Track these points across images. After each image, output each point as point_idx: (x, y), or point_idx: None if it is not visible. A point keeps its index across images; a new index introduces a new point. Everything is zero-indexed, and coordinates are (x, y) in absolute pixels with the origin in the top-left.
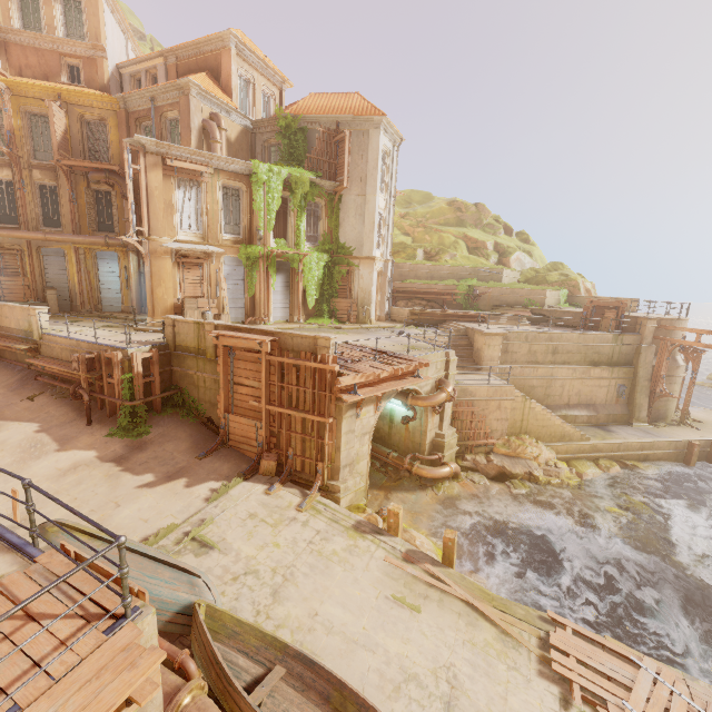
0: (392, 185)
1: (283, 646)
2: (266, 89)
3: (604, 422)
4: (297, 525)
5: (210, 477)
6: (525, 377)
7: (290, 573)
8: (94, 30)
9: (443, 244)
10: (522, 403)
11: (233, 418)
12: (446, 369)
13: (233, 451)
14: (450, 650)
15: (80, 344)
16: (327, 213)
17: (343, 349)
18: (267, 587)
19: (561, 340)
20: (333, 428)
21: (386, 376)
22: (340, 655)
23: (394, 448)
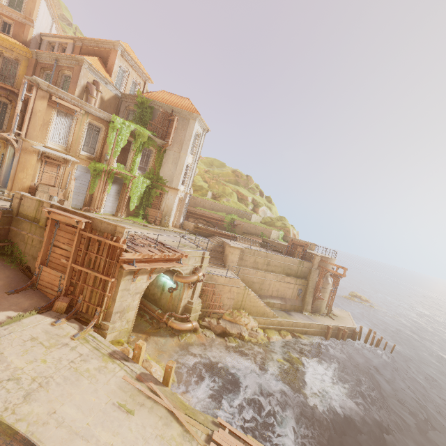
0: (198, 152)
1: (13, 433)
2: (136, 79)
3: (289, 309)
4: (67, 349)
5: (11, 308)
6: (250, 276)
7: (46, 382)
8: (29, 9)
9: (224, 192)
10: (243, 290)
11: (45, 269)
12: (202, 262)
13: (38, 292)
14: (144, 441)
15: None
16: (155, 157)
17: (138, 238)
18: (22, 391)
19: (272, 258)
20: (113, 285)
21: (158, 258)
22: (61, 443)
23: (161, 308)
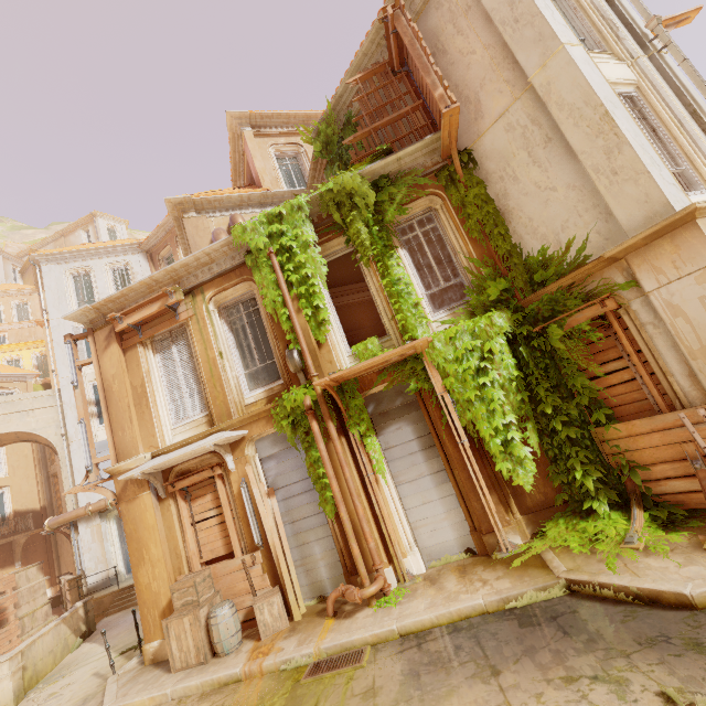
0: (620, 12)
1: None
2: None
3: None
4: None
5: None
6: None
7: None
8: None
9: None
10: None
11: None
12: None
13: None
14: None
15: None
16: (454, 214)
17: None
18: None
19: None
20: None
21: None
22: None
23: None
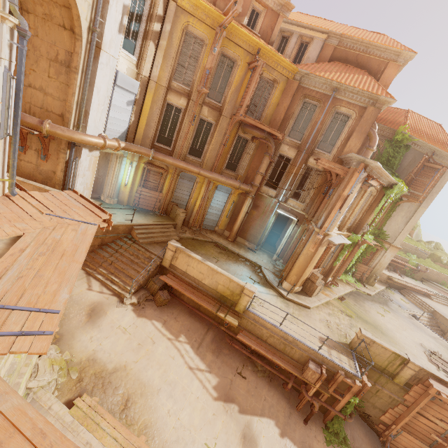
0: None
1: None
2: None
3: None
4: None
5: None
6: None
7: None
8: None
9: None
10: None
11: (405, 435)
12: None
13: None
14: None
15: (297, 343)
16: (388, 209)
17: None
18: None
19: None
20: None
21: None
22: None
23: None
